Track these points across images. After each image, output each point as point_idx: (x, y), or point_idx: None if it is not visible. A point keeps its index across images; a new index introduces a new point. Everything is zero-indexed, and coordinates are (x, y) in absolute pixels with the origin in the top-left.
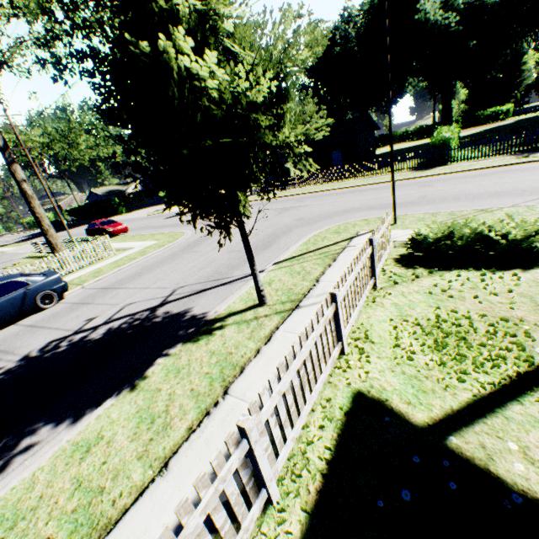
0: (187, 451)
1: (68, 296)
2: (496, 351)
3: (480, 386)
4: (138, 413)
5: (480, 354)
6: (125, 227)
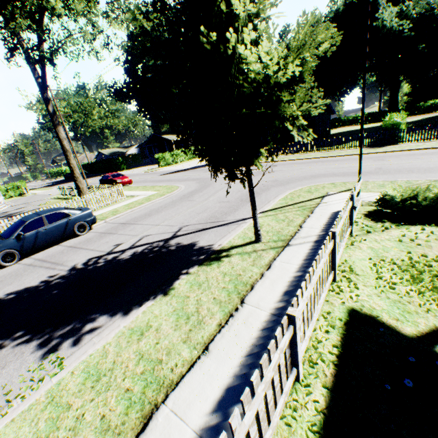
0: (221, 340)
1: (95, 228)
2: None
3: None
4: (175, 311)
5: None
6: (130, 180)
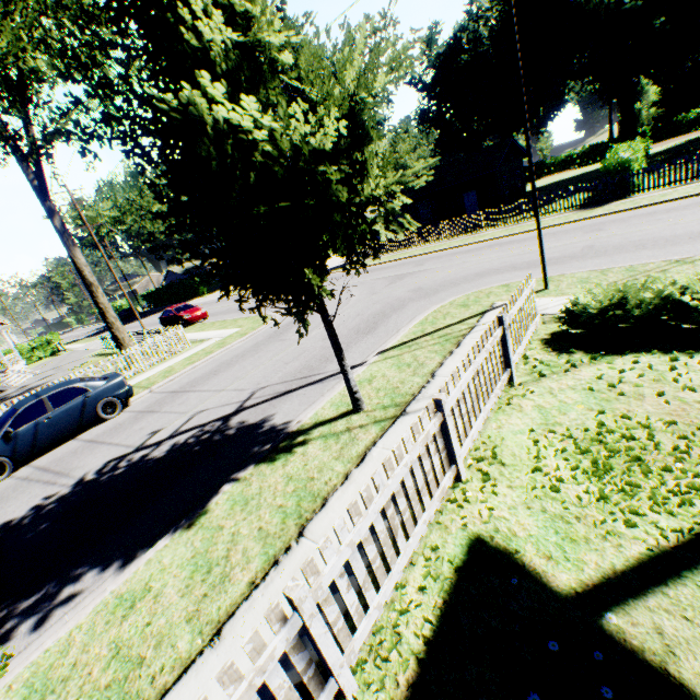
0: (246, 615)
1: (134, 403)
2: (689, 479)
3: (660, 535)
4: (194, 558)
5: (663, 483)
6: (203, 313)
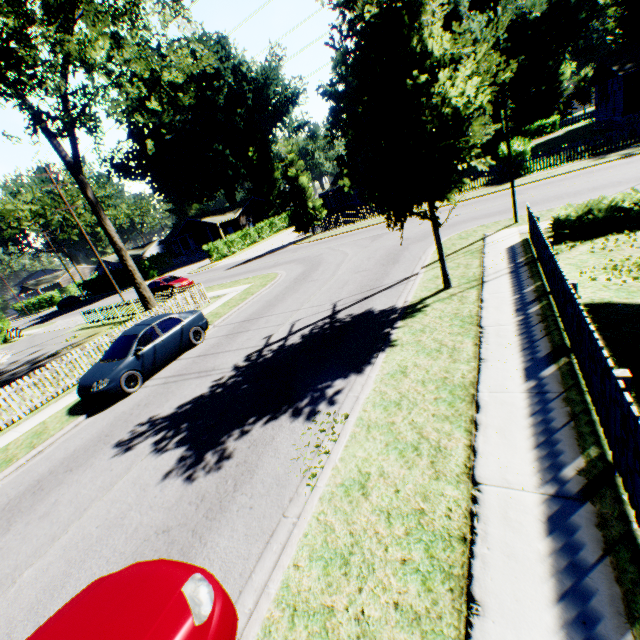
0: (488, 351)
1: (207, 334)
2: None
3: None
4: (418, 352)
5: None
6: (191, 282)
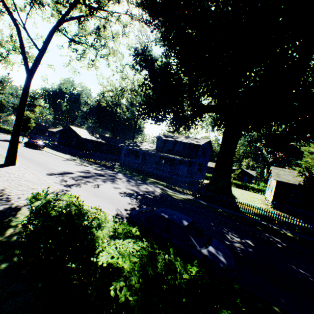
0: None
1: None
2: None
3: None
4: None
5: None
6: None
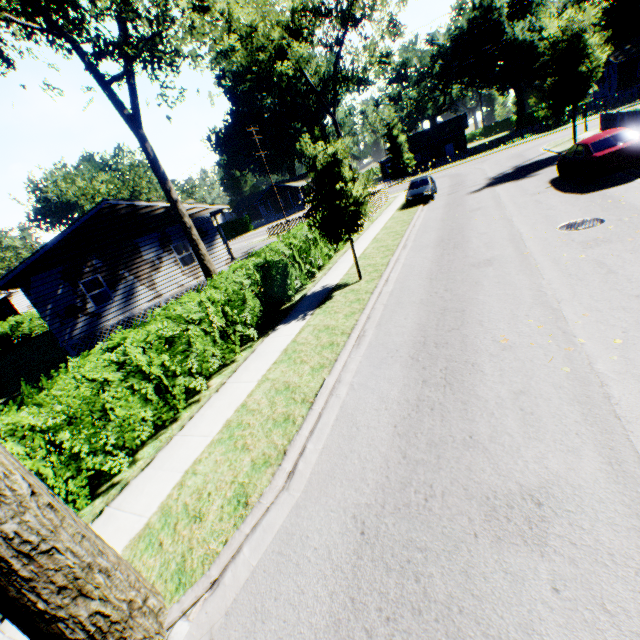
0: None
1: None
2: None
3: None
4: None
5: None
6: None
